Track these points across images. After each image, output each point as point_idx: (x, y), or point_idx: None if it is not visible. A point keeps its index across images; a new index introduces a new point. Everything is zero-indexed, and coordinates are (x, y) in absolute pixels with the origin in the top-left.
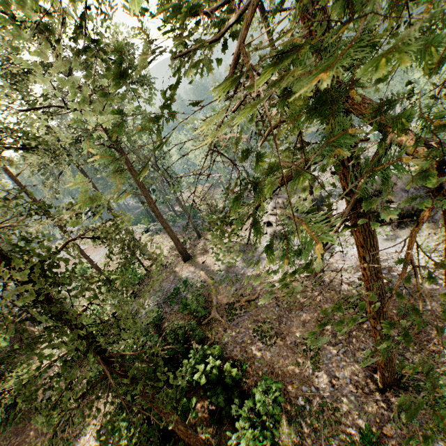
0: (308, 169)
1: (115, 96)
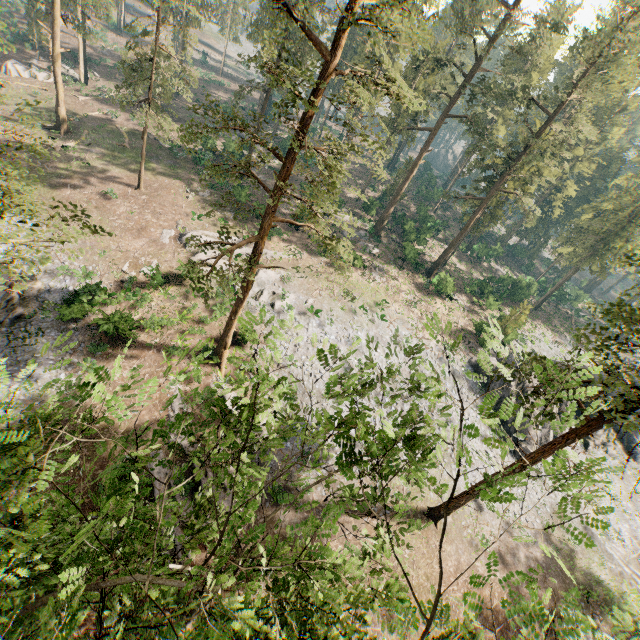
0: None
1: None
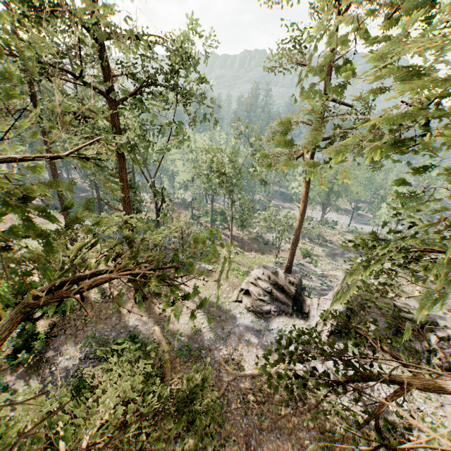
0: (295, 246)
1: (148, 93)
